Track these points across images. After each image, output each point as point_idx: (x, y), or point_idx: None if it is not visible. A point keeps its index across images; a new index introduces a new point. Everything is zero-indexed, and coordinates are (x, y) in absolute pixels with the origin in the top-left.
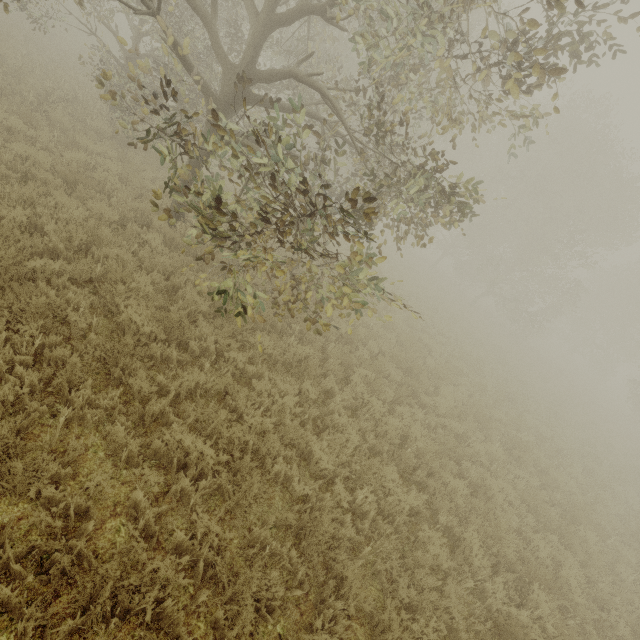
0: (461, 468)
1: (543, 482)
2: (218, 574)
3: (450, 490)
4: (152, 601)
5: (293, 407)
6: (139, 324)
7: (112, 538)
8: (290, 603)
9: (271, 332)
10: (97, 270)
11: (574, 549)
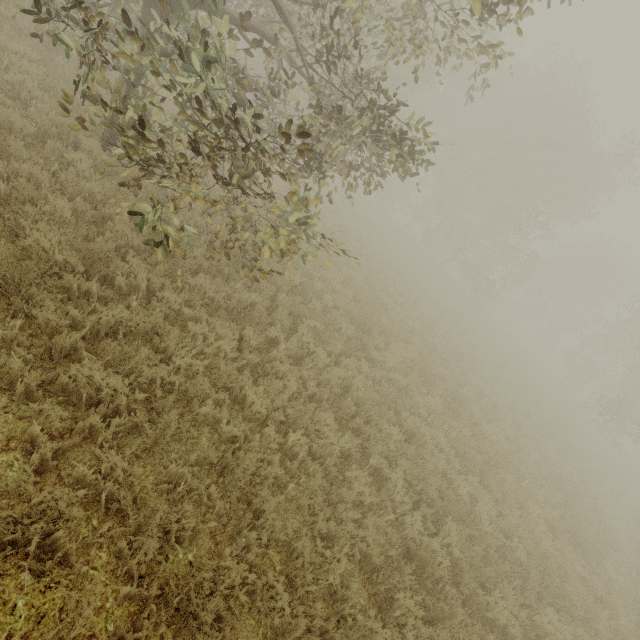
0: (400, 418)
1: (475, 432)
2: (122, 507)
3: (385, 436)
4: (43, 533)
5: (229, 351)
6: (49, 251)
7: (2, 472)
8: (206, 534)
9: (217, 277)
10: (1, 187)
11: (491, 489)
